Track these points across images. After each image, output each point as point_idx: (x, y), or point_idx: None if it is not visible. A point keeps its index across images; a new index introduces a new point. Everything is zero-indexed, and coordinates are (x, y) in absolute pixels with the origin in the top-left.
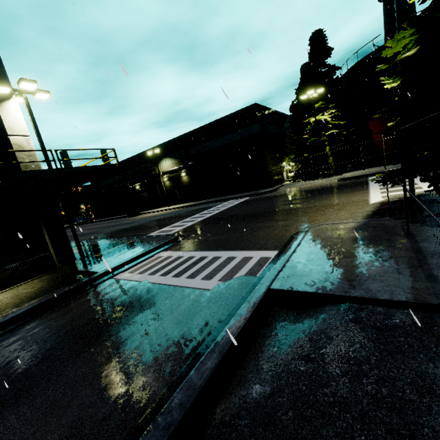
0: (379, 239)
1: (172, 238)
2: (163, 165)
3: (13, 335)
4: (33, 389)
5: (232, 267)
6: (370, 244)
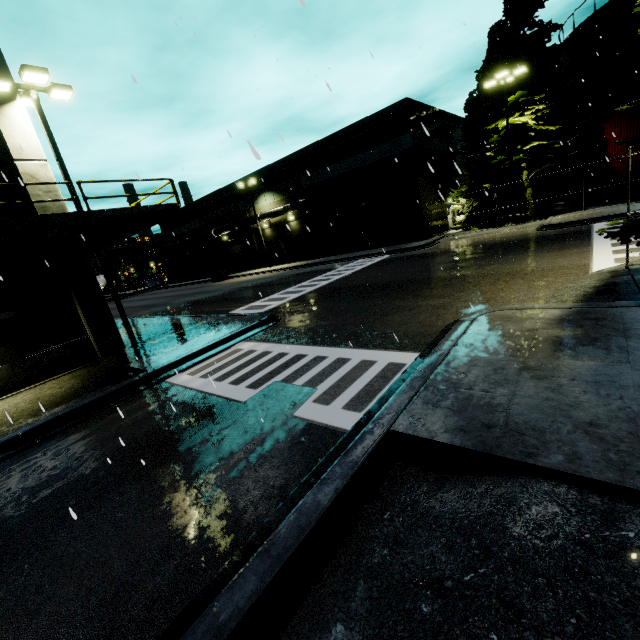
0: (603, 345)
1: (261, 321)
2: (262, 203)
3: (12, 464)
4: (3, 569)
5: (339, 377)
6: (585, 354)
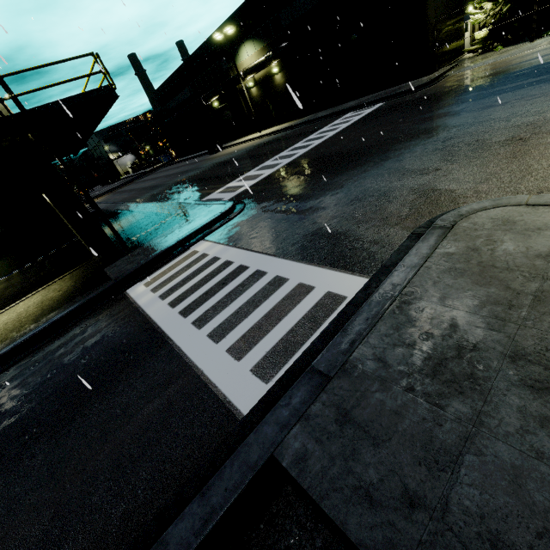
0: None
1: (222, 213)
2: (244, 57)
3: None
4: None
5: (266, 311)
6: None
